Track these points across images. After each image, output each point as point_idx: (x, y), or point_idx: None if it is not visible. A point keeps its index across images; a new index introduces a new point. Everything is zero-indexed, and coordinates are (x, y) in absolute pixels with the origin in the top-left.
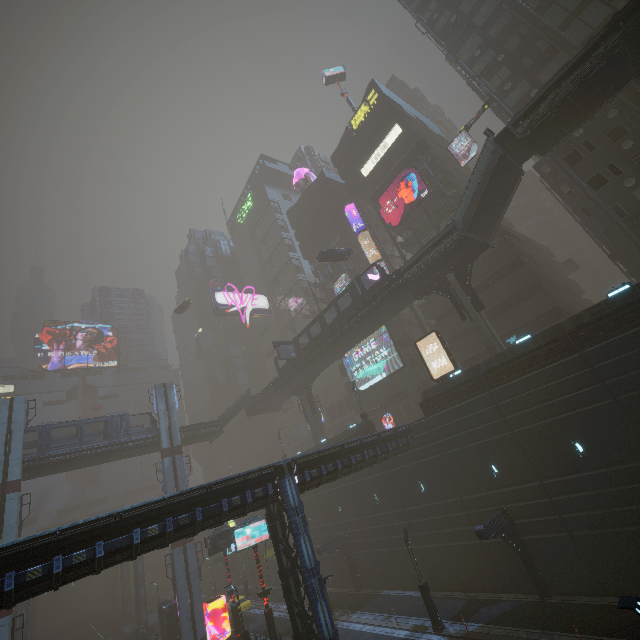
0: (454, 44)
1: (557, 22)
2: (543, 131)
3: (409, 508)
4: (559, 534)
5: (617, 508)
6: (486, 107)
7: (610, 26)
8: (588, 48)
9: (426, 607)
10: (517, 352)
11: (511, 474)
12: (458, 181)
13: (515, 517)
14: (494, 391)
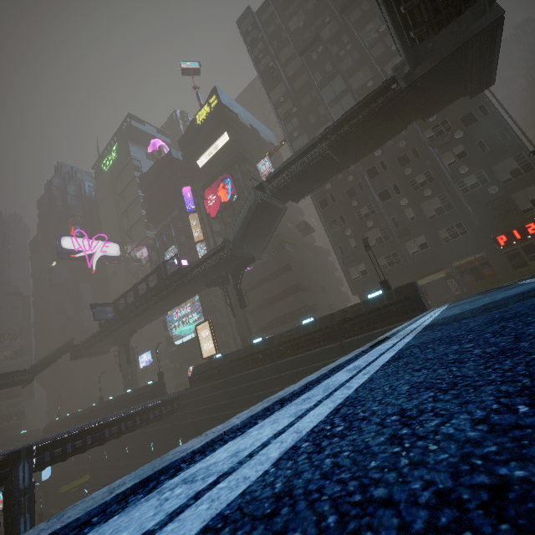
0: (269, 85)
1: (329, 99)
2: (289, 189)
3: None
4: None
5: None
6: (283, 143)
7: (321, 136)
8: (309, 146)
9: None
10: (247, 352)
11: None
12: None
13: None
14: (229, 379)
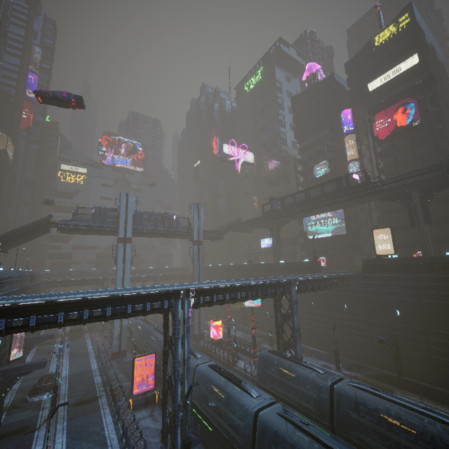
0: None
1: None
2: None
3: (332, 314)
4: (423, 354)
5: None
6: None
7: None
8: None
9: (335, 360)
10: (446, 260)
11: (407, 319)
12: (445, 116)
13: (400, 338)
14: (419, 276)
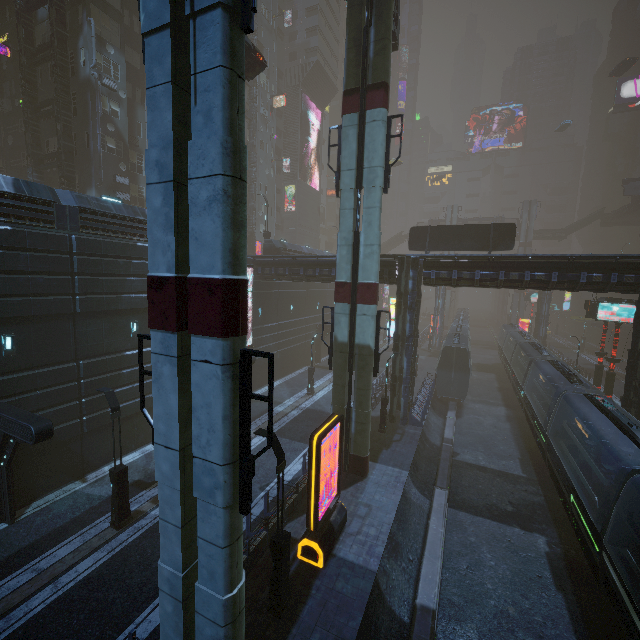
0: None
1: None
2: None
3: None
4: None
5: None
6: None
7: None
8: None
9: None
10: None
11: None
12: None
13: None
14: None
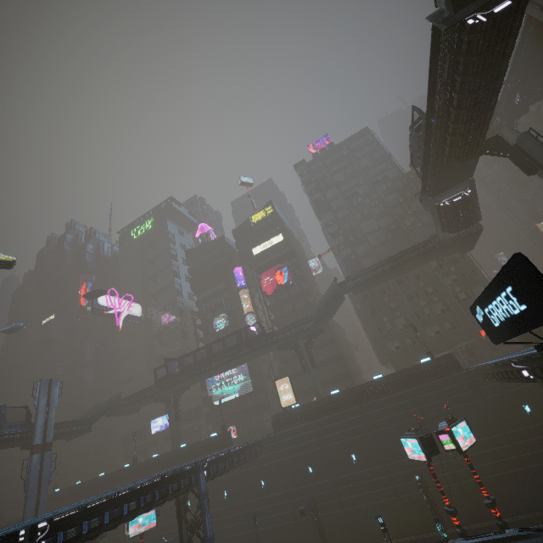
0: (320, 211)
1: (366, 230)
2: (357, 287)
3: (251, 500)
4: (339, 510)
5: (366, 492)
6: (330, 251)
7: (387, 262)
8: (379, 265)
9: None
10: (332, 399)
11: (319, 473)
12: (307, 279)
13: (318, 501)
14: (318, 420)
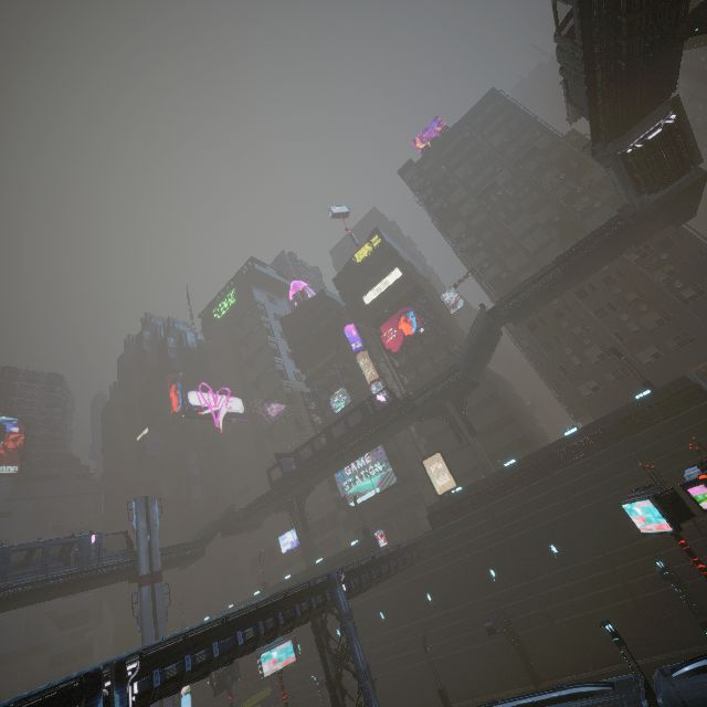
0: (446, 224)
1: (517, 233)
2: (517, 312)
3: (417, 621)
4: (545, 625)
5: (582, 596)
6: (470, 274)
7: (556, 264)
8: (544, 272)
9: None
10: (507, 473)
11: (506, 577)
12: (445, 321)
13: (511, 615)
14: (492, 505)
